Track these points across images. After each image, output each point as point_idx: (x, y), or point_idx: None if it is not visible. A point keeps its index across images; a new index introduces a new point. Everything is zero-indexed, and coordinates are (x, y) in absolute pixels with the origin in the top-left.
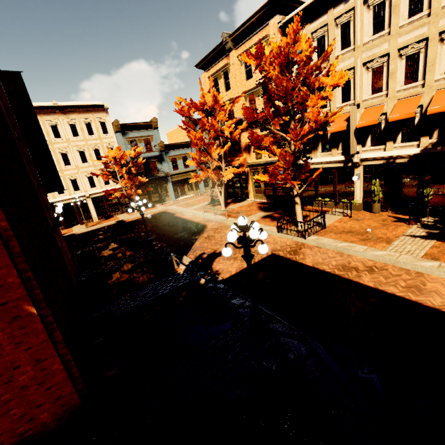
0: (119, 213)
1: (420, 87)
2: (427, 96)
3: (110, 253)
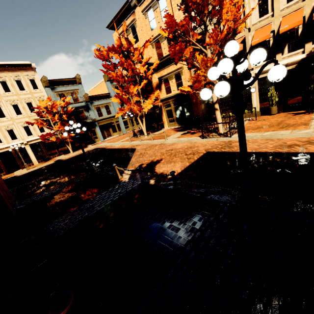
0: (57, 155)
1: (300, 2)
2: (308, 7)
3: (51, 181)
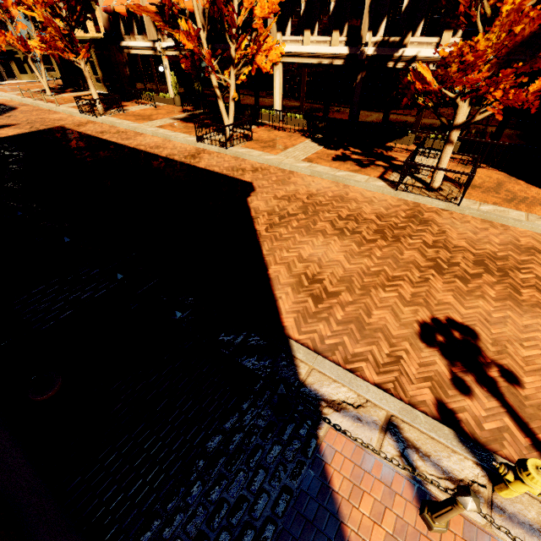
0: None
1: None
2: None
3: None
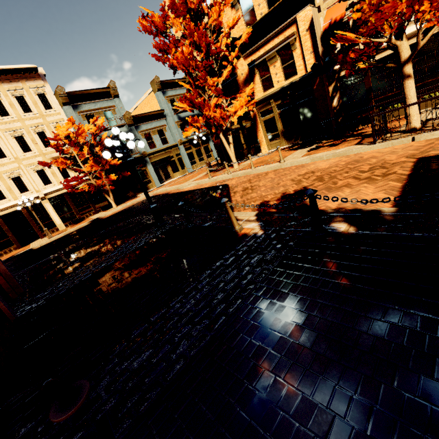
0: (93, 213)
1: None
2: None
3: (88, 251)
